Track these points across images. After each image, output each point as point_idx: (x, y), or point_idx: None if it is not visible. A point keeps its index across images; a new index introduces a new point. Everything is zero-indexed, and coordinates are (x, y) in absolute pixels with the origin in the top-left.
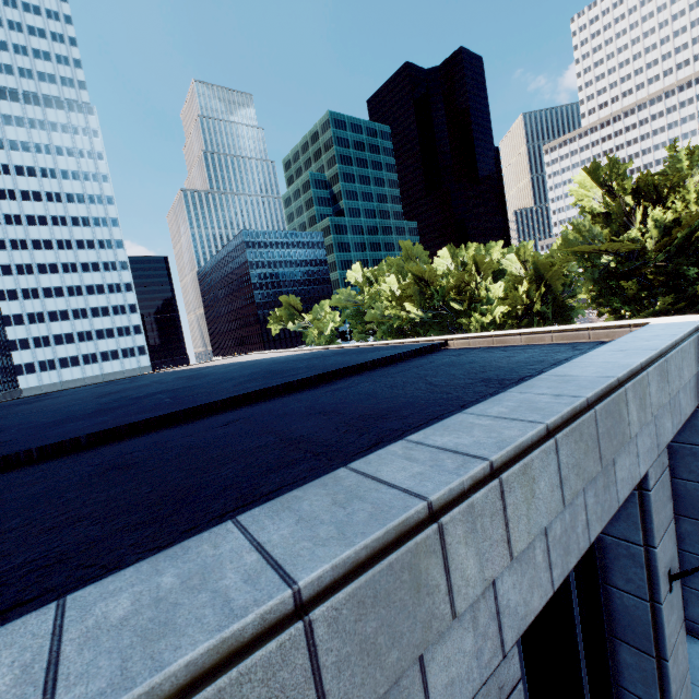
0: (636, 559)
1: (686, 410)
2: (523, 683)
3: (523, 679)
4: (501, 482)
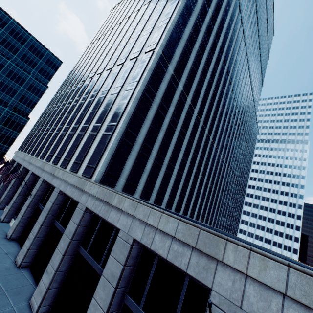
0: None
1: None
2: None
3: None
4: (250, 252)
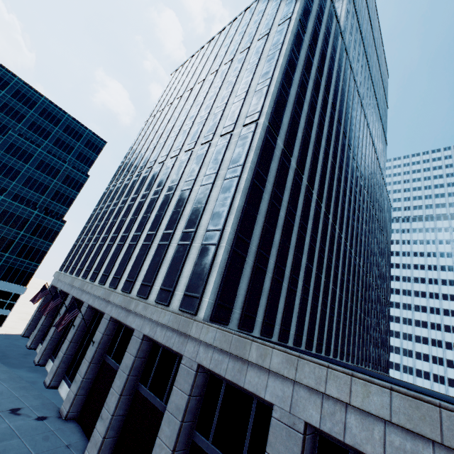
0: None
1: None
2: None
3: None
4: None
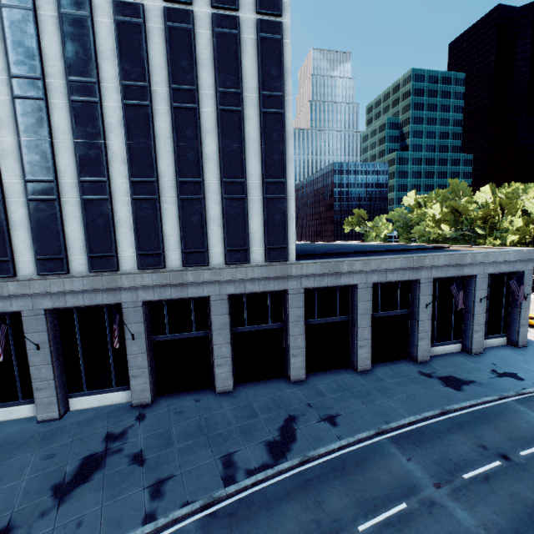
0: (471, 293)
1: (504, 270)
2: (436, 300)
3: (437, 299)
4: (434, 257)
